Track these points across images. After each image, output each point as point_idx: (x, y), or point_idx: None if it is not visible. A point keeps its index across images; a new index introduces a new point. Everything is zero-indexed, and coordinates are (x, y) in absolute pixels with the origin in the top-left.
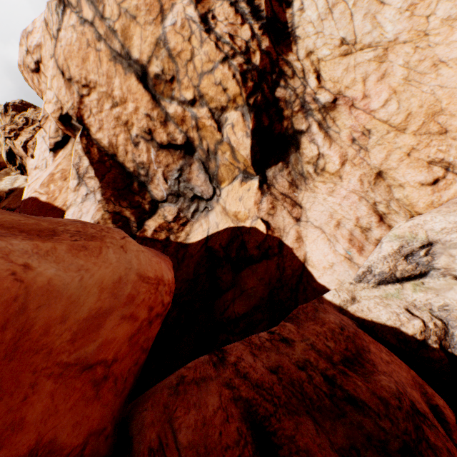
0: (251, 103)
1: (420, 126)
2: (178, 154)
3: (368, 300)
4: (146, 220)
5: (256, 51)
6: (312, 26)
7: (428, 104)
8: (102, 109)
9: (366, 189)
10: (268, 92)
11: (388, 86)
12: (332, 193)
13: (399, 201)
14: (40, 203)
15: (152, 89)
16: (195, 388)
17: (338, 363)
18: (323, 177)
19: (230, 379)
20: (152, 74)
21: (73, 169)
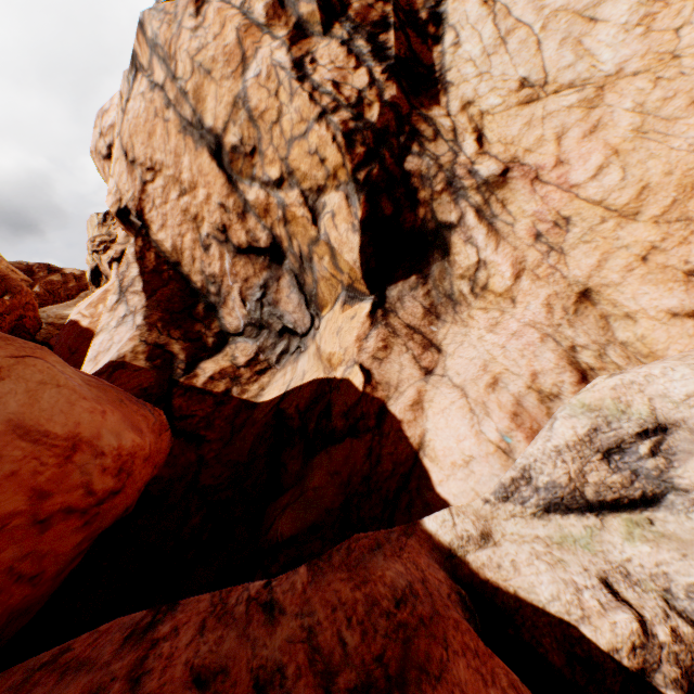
0: (361, 178)
1: (667, 206)
2: (261, 262)
3: (517, 543)
4: (202, 360)
5: (374, 103)
6: (472, 66)
7: (684, 169)
8: (167, 199)
9: (558, 321)
10: (393, 163)
11: (604, 144)
12: (494, 327)
13: (627, 347)
14: (79, 329)
15: (228, 167)
16: (49, 684)
17: (340, 693)
18: (485, 300)
19: (113, 679)
20: (228, 146)
21: (116, 280)
